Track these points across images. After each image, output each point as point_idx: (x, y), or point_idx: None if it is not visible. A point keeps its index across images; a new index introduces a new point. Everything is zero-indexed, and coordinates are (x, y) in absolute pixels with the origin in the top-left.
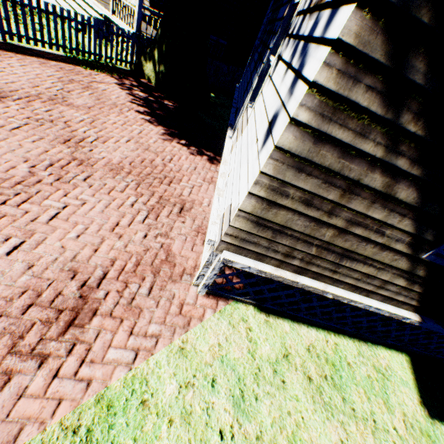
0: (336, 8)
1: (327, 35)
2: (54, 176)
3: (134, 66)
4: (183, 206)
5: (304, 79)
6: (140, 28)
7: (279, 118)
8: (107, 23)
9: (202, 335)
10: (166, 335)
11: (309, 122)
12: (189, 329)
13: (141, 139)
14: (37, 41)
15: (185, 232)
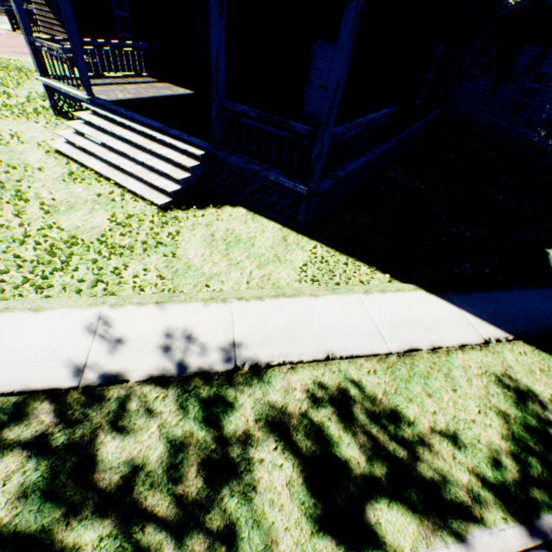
0: None
1: None
2: None
3: None
4: None
5: None
6: None
7: None
8: None
9: None
10: None
11: None
12: None
13: None
14: None
15: None
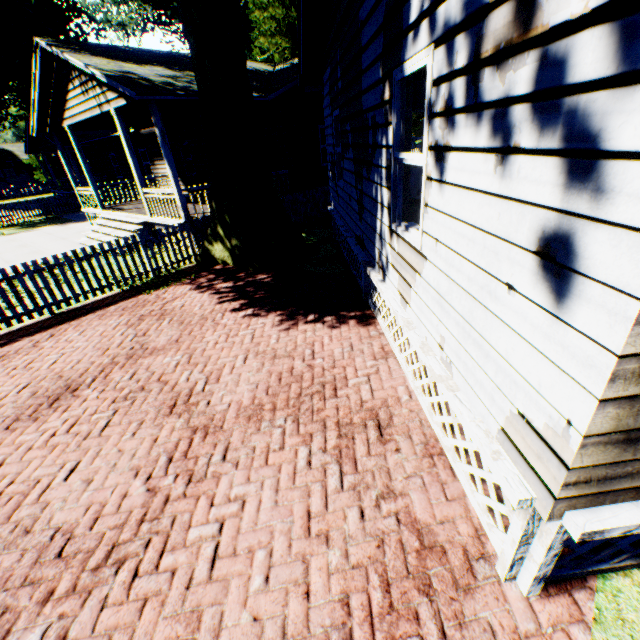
0: (638, 12)
1: None
2: (182, 477)
3: (199, 257)
4: (377, 420)
5: (638, 155)
6: (188, 213)
7: (584, 241)
8: (153, 230)
9: None
10: None
11: None
12: None
13: (258, 346)
14: (86, 294)
15: (412, 467)
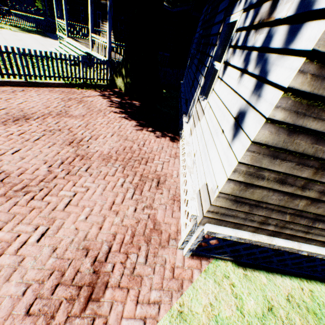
0: (295, 24)
1: (293, 47)
2: (65, 171)
3: (109, 81)
4: (159, 180)
5: (272, 84)
6: (111, 56)
7: (247, 115)
8: (89, 57)
9: (194, 296)
10: (166, 300)
11: (283, 119)
12: (182, 291)
13: (120, 132)
14: (46, 77)
15: (164, 201)
